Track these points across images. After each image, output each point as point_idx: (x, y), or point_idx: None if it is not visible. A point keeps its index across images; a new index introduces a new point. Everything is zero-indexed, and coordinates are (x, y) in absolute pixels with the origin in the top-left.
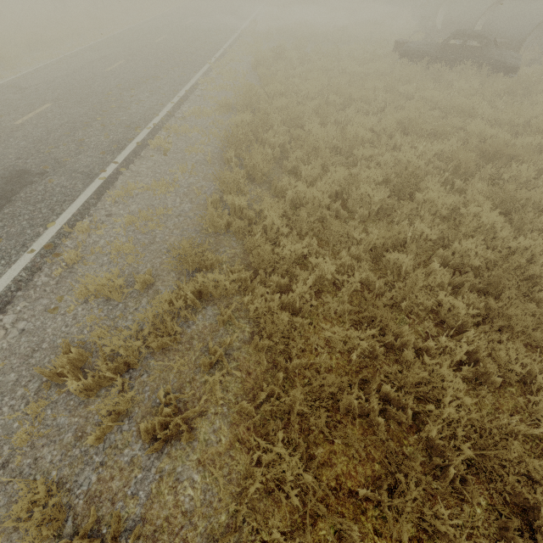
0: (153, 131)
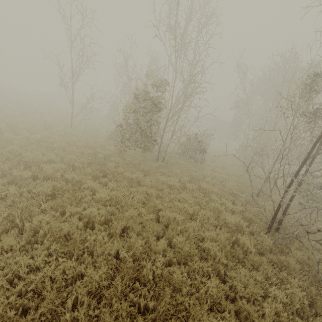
0: None
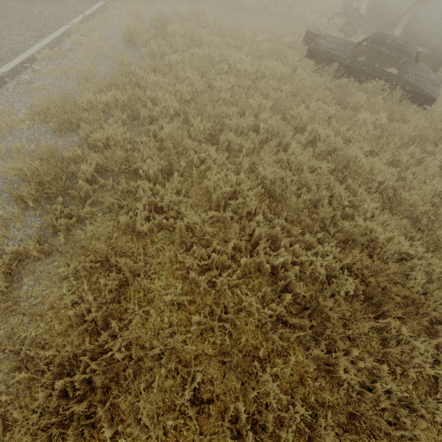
0: None
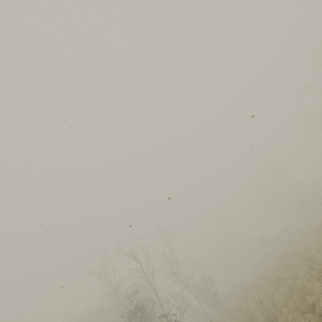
0: None
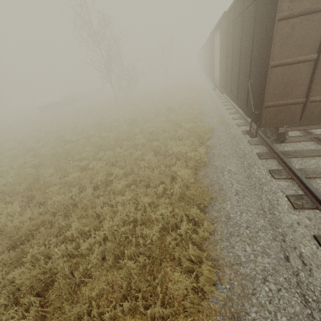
0: None
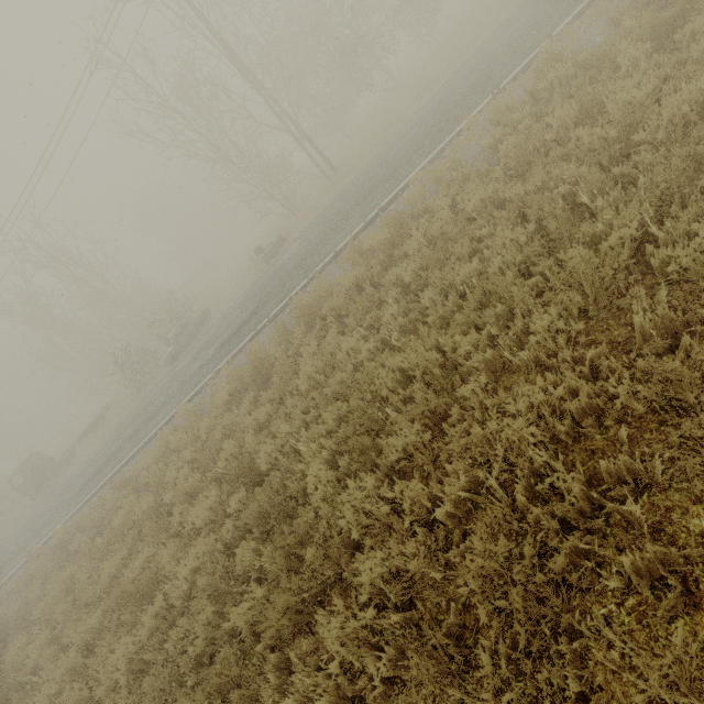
0: (309, 280)
